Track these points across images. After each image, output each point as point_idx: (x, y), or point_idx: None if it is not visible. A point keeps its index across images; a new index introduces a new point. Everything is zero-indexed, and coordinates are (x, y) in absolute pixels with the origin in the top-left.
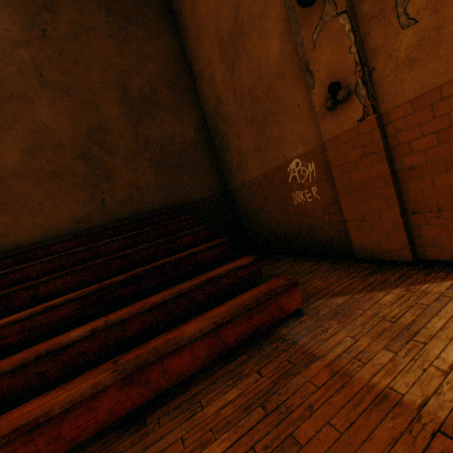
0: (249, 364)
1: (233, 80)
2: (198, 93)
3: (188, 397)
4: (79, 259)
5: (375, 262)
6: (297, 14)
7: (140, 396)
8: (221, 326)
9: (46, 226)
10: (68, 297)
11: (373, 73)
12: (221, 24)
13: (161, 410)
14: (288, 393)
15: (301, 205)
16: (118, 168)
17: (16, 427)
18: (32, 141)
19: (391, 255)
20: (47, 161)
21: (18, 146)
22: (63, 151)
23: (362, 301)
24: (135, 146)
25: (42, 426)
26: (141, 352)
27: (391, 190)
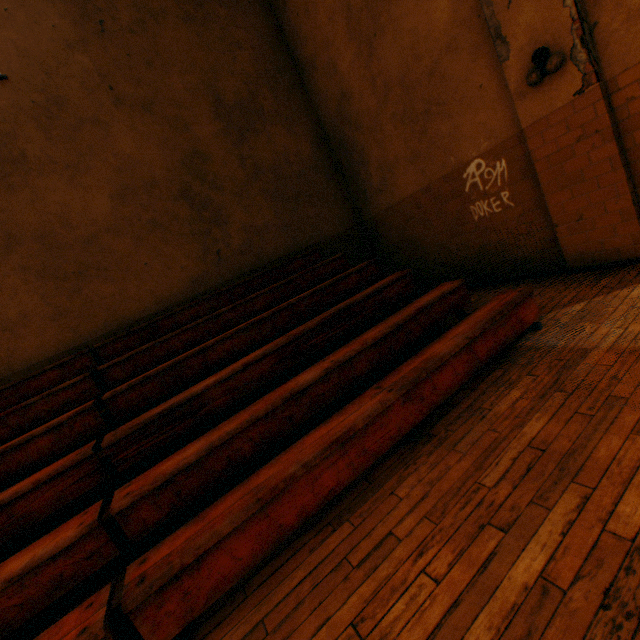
0: (511, 373)
1: (370, 65)
2: (308, 90)
3: (462, 409)
4: (225, 322)
5: (596, 269)
6: None
7: (418, 412)
8: (472, 342)
9: (159, 293)
10: (263, 351)
11: (595, 30)
12: None
13: (439, 424)
14: (580, 377)
15: (484, 220)
16: (228, 207)
17: (331, 441)
18: (119, 183)
19: (618, 255)
20: (143, 207)
21: (104, 191)
22: (158, 191)
23: (605, 301)
24: (243, 174)
25: (350, 440)
26: (402, 374)
27: (619, 175)
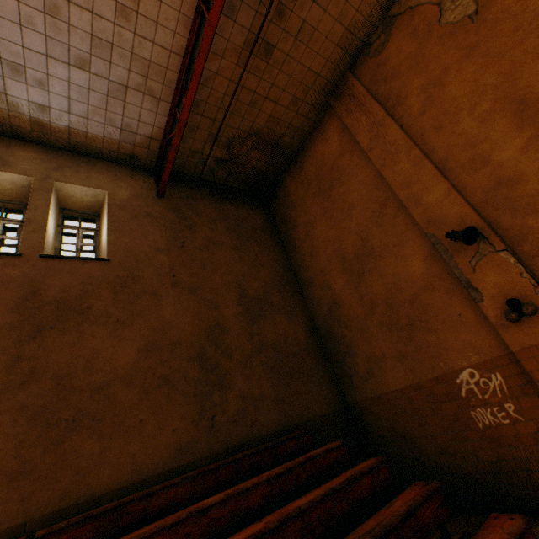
0: None
1: (359, 288)
2: (304, 295)
3: None
4: (211, 521)
5: None
6: (446, 247)
7: None
8: None
9: (139, 458)
10: None
11: None
12: (343, 246)
13: None
14: None
15: (490, 428)
16: (232, 373)
17: None
18: (150, 338)
19: None
20: (161, 362)
21: (135, 343)
22: (179, 350)
23: None
24: (250, 346)
25: None
26: None
27: None
